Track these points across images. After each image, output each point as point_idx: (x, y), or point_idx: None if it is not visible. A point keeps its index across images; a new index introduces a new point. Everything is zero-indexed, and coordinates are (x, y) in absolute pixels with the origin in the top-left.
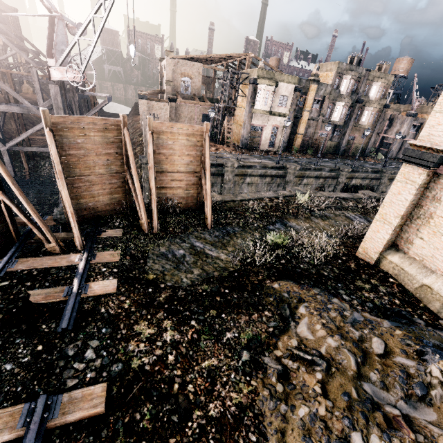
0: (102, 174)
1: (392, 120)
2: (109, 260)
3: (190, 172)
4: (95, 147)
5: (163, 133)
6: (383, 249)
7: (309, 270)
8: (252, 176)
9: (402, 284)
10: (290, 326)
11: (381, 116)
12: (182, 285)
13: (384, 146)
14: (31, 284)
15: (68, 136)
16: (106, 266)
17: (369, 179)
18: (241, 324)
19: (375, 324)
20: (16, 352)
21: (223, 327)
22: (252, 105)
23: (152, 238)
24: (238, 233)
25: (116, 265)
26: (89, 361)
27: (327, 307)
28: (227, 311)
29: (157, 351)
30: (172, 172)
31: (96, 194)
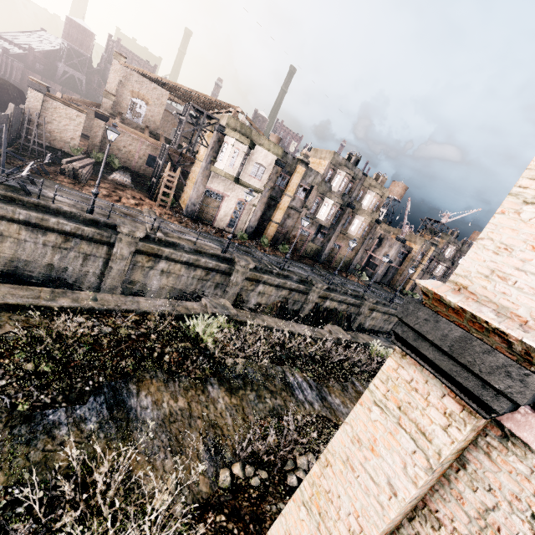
0: None
1: (381, 240)
2: None
3: None
4: None
5: None
6: None
7: None
8: (173, 261)
9: None
10: None
11: (371, 231)
12: None
13: (371, 266)
14: None
15: None
16: None
17: (348, 304)
18: None
19: None
20: None
21: None
22: (213, 161)
23: None
24: None
25: None
26: None
27: None
28: None
29: None
30: None
31: None
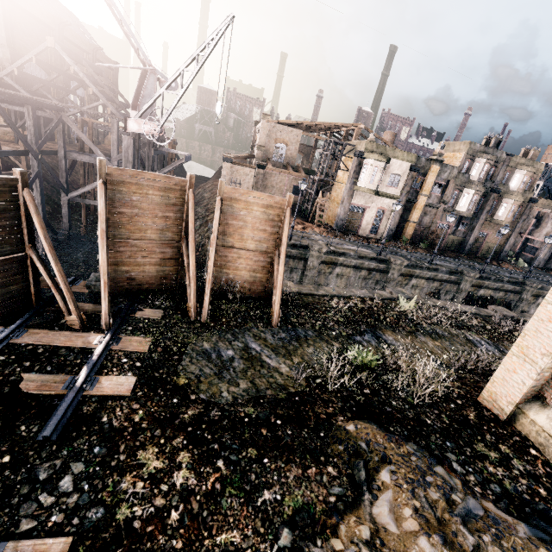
0: (154, 239)
1: (540, 219)
2: (134, 349)
3: (262, 251)
4: (151, 207)
5: (235, 201)
6: (521, 399)
7: (404, 411)
8: (344, 266)
9: (551, 463)
10: (363, 499)
11: (524, 212)
12: (219, 401)
13: (528, 250)
14: (30, 365)
15: (122, 192)
16: (128, 357)
17: (505, 291)
18: (289, 480)
19: (503, 527)
20: None
21: (261, 479)
22: (355, 181)
23: (197, 328)
24: (311, 339)
25: (141, 357)
26: (62, 495)
27: (424, 480)
28: (273, 454)
29: (158, 499)
30: (238, 248)
31: (142, 263)
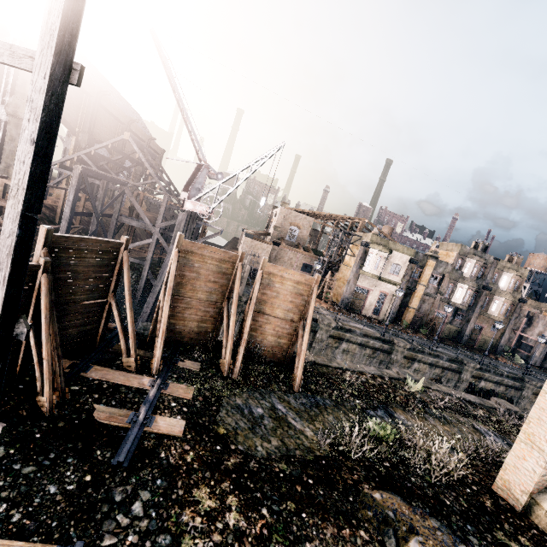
0: (202, 299)
1: (531, 318)
2: (180, 395)
3: (288, 320)
4: (207, 273)
5: (273, 275)
6: (534, 489)
7: (424, 488)
8: (350, 343)
9: None
10: None
11: (515, 310)
12: (255, 454)
13: (523, 347)
14: (98, 397)
15: (189, 259)
16: (176, 401)
17: (505, 386)
18: (326, 536)
19: None
20: (64, 474)
21: (302, 531)
22: (361, 266)
23: (230, 383)
24: (329, 408)
25: (187, 403)
26: (135, 518)
27: None
28: (309, 510)
29: (215, 535)
30: (269, 315)
31: (188, 318)
